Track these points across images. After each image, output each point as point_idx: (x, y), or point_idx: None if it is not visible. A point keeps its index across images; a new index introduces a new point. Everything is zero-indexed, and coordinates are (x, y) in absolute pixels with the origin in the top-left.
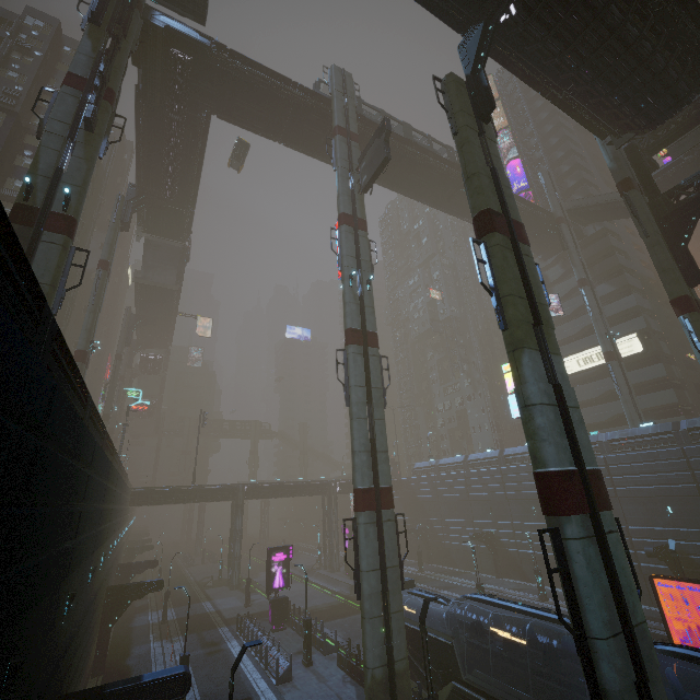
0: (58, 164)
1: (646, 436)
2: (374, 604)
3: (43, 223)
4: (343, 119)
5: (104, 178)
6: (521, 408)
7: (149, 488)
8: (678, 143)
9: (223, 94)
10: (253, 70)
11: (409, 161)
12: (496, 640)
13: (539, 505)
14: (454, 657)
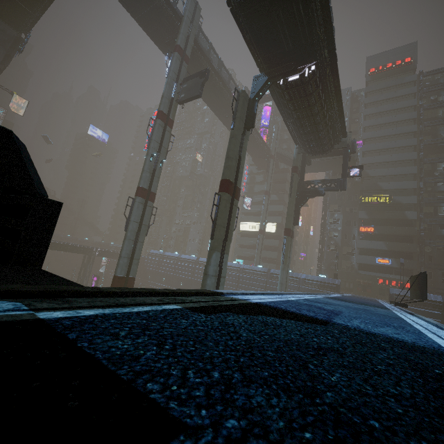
0: None
1: (258, 271)
2: None
3: None
4: (184, 42)
5: None
6: (204, 274)
7: None
8: None
9: None
10: None
11: (214, 85)
12: None
13: None
14: None
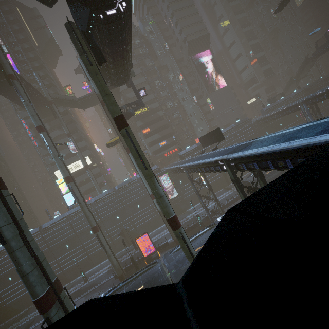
0: None
1: (107, 195)
2: None
3: None
4: None
5: None
6: (159, 198)
7: None
8: None
9: None
10: None
11: None
12: None
13: (70, 243)
14: None
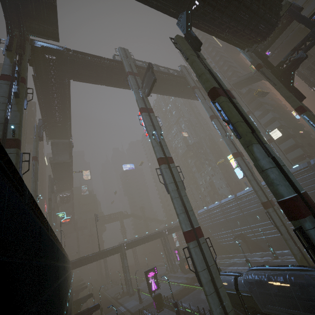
0: (5, 116)
1: (297, 171)
2: (209, 286)
3: (4, 145)
4: (130, 68)
5: (25, 120)
6: (260, 172)
7: (79, 258)
8: (272, 46)
9: (73, 70)
10: (84, 56)
11: (161, 79)
12: (270, 287)
13: (260, 215)
14: (254, 302)
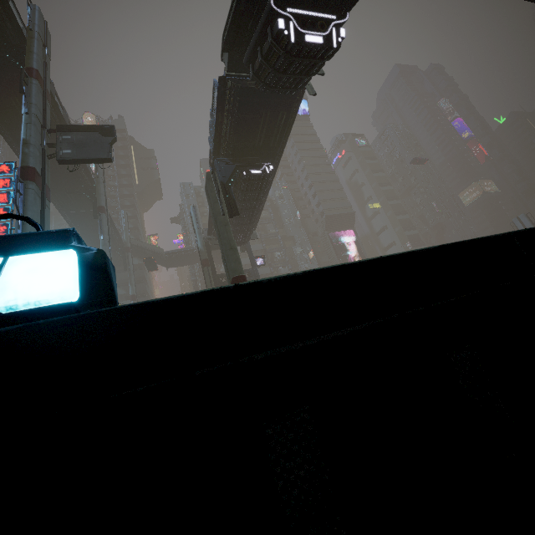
0: None
1: None
2: None
3: None
4: (43, 69)
5: None
6: None
7: None
8: None
9: None
10: None
11: None
12: None
13: None
14: None
